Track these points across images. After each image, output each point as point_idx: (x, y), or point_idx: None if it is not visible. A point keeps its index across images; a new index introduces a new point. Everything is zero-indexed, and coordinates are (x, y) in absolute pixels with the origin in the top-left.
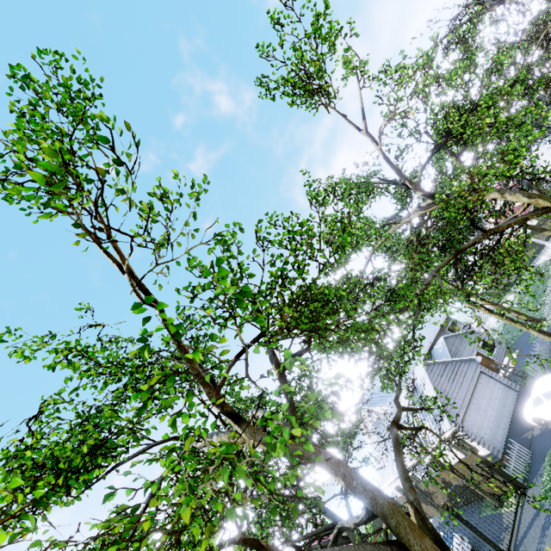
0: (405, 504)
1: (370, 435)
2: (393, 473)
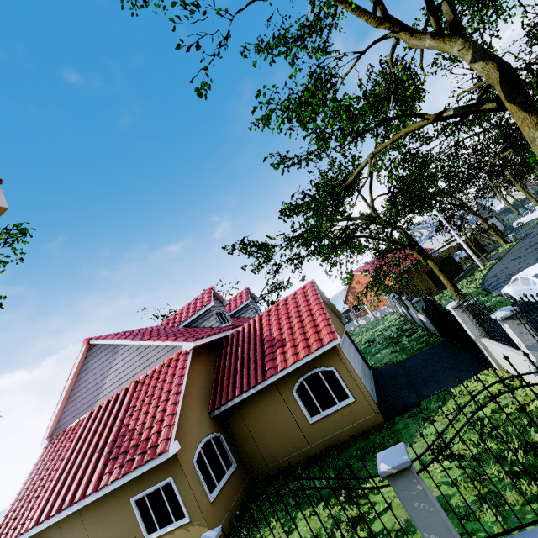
0: None
1: None
2: None
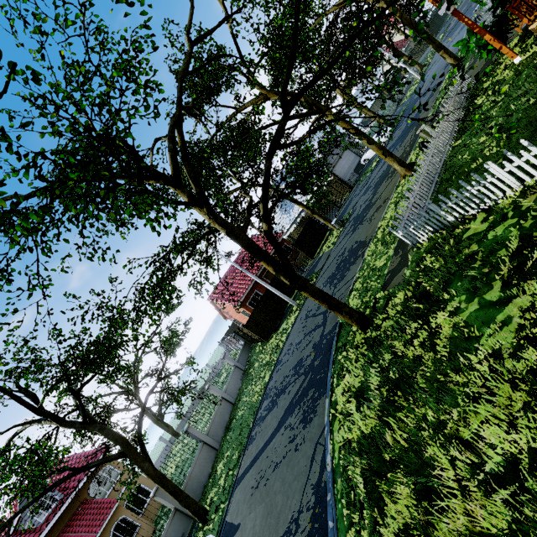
0: (294, 236)
1: (276, 210)
2: (289, 222)
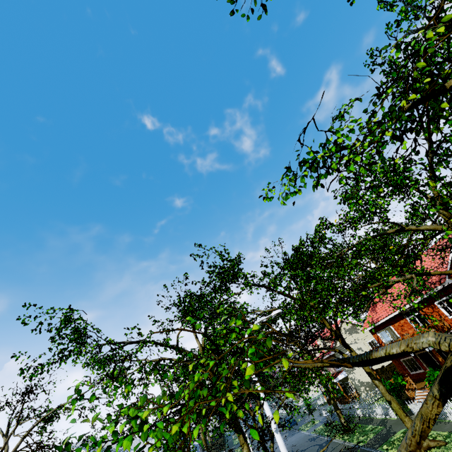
0: None
1: None
2: None
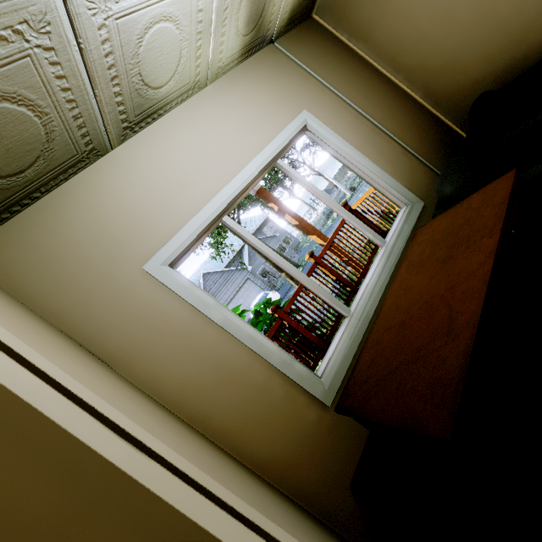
0: None
1: None
2: None
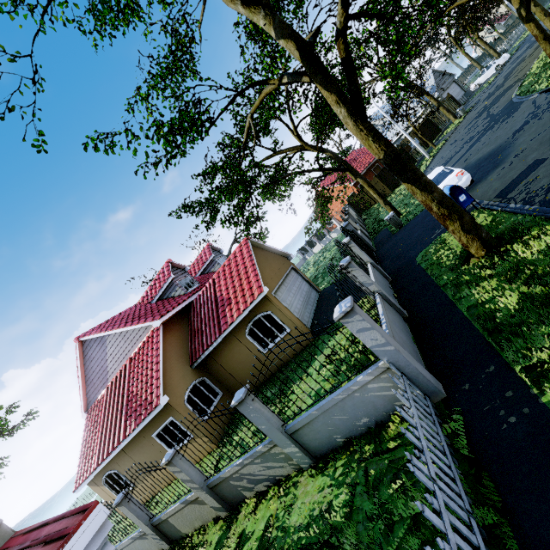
0: None
1: None
2: None
